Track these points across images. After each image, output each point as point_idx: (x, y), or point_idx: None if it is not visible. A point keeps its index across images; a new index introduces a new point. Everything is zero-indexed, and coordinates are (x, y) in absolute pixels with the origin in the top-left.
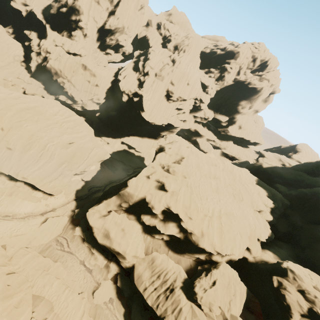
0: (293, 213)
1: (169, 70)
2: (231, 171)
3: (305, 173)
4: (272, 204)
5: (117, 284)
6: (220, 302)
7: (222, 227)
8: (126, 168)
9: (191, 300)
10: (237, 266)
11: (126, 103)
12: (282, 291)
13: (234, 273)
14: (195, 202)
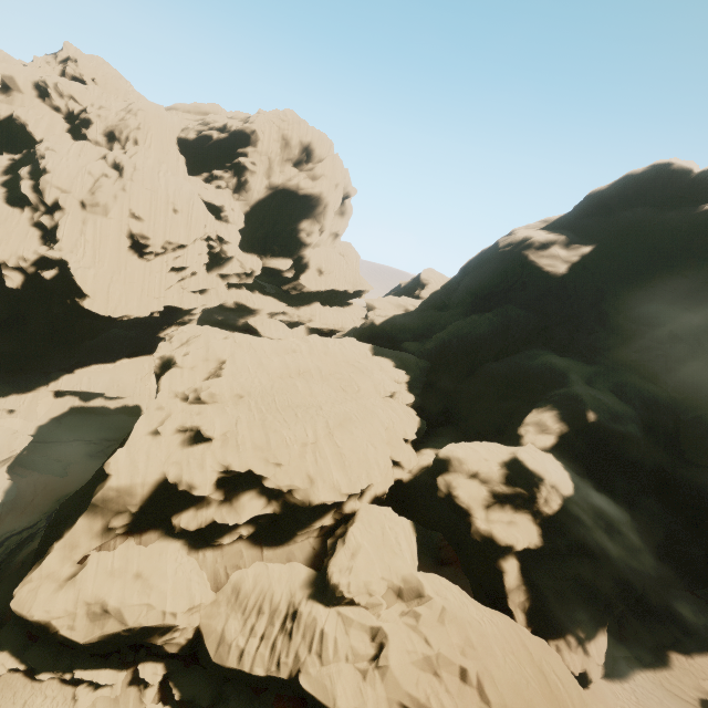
0: (439, 376)
1: (114, 188)
2: (325, 350)
3: (434, 310)
4: (406, 375)
5: (173, 699)
6: (381, 569)
7: (341, 449)
8: (97, 450)
9: (335, 603)
10: (395, 503)
11: (24, 292)
12: (454, 491)
13: (386, 511)
14: (277, 431)
